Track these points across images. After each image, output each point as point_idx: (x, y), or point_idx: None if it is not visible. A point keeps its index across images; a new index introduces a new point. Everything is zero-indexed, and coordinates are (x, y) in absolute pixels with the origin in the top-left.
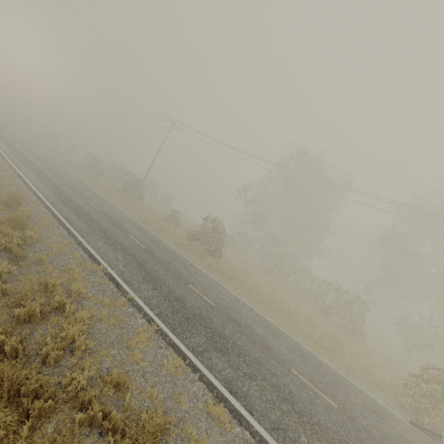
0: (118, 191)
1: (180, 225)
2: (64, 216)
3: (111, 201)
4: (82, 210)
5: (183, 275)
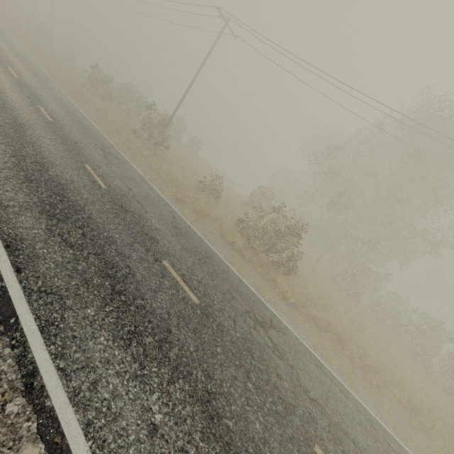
0: (133, 131)
1: (221, 197)
2: (5, 233)
3: (123, 153)
4: (65, 194)
5: (285, 390)
